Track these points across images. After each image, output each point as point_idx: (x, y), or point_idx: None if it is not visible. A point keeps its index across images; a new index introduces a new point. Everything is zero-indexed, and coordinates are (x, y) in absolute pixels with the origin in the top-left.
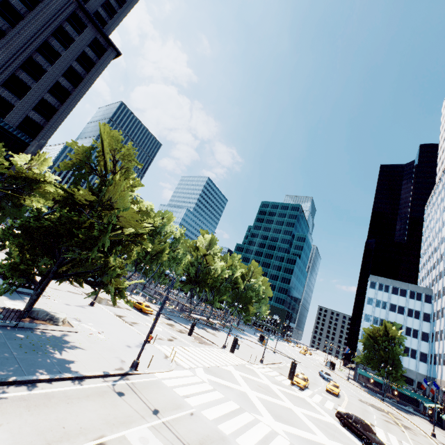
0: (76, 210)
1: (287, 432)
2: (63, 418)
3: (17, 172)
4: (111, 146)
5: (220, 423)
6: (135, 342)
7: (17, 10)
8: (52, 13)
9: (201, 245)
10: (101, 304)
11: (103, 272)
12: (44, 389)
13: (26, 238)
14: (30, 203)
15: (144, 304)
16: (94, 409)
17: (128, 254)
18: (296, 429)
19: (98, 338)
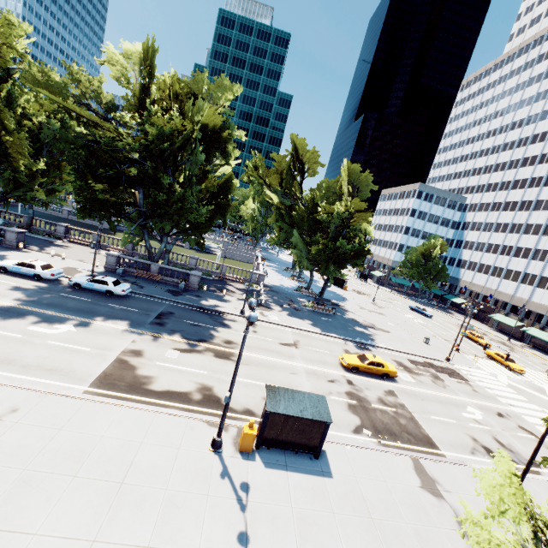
0: None
1: None
2: None
3: None
4: None
5: None
6: None
7: None
8: None
9: (344, 188)
10: (433, 445)
11: None
12: None
13: None
14: None
15: (384, 362)
16: None
17: None
18: None
19: None
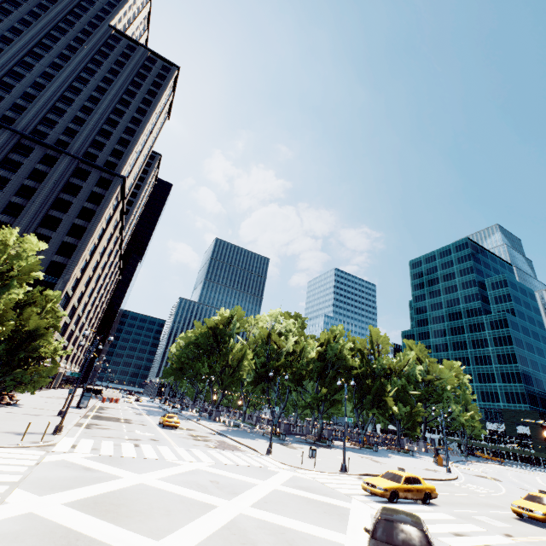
0: None
1: (39, 517)
2: None
3: None
4: None
5: None
6: (21, 431)
7: (33, 188)
8: (59, 177)
9: (266, 325)
10: (94, 419)
11: None
12: None
13: None
14: None
15: (168, 414)
16: None
17: None
18: (98, 521)
19: None
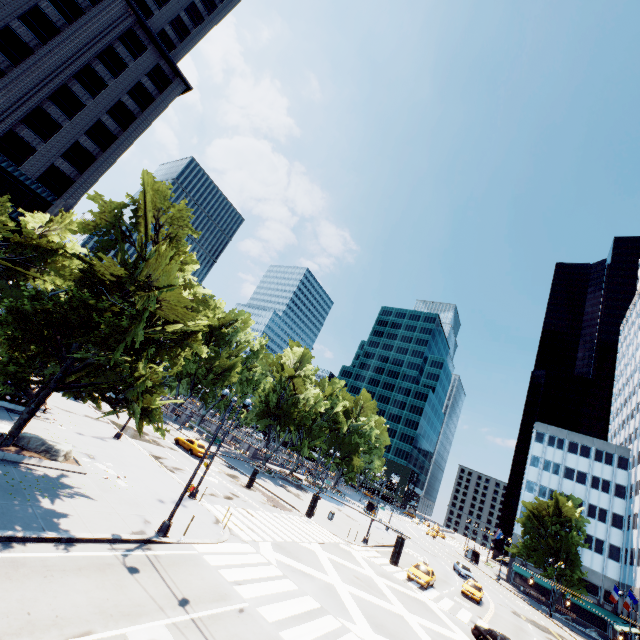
0: (95, 290)
1: None
2: (32, 598)
3: (24, 236)
4: (157, 204)
5: (285, 628)
6: (172, 496)
7: (51, 22)
8: (100, 28)
9: (288, 362)
10: (132, 437)
11: (128, 384)
12: (13, 553)
13: (19, 327)
14: (40, 282)
15: (197, 442)
16: (85, 589)
17: (171, 363)
18: None
19: (116, 486)
